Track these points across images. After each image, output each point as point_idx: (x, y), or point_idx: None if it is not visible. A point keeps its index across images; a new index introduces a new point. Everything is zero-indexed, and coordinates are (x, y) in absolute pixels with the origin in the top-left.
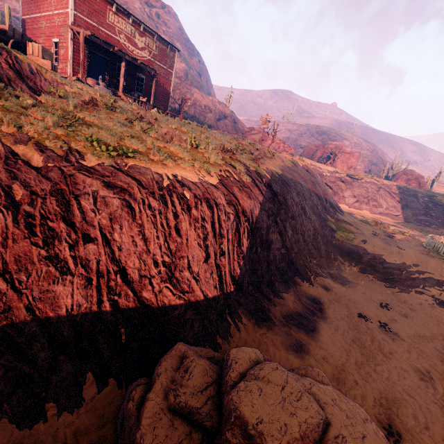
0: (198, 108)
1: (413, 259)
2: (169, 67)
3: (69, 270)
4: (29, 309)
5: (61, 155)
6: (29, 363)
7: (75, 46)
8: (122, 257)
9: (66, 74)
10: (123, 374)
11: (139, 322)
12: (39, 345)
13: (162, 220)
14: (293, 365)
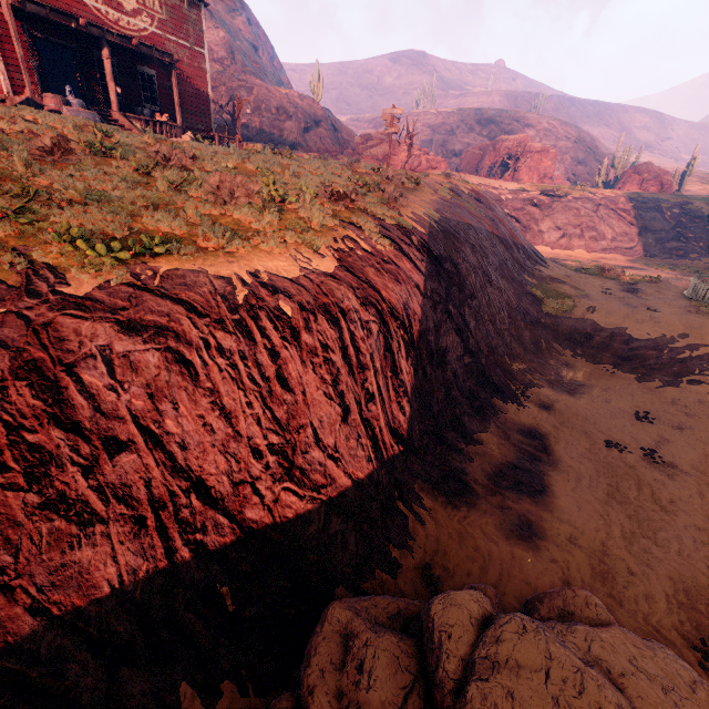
0: (266, 115)
1: (677, 327)
2: (196, 43)
3: (95, 514)
4: (36, 610)
5: (15, 283)
6: (66, 707)
7: (1, 29)
8: (191, 460)
9: (1, 94)
10: (245, 668)
11: (251, 566)
12: (76, 666)
13: (251, 371)
14: (524, 567)
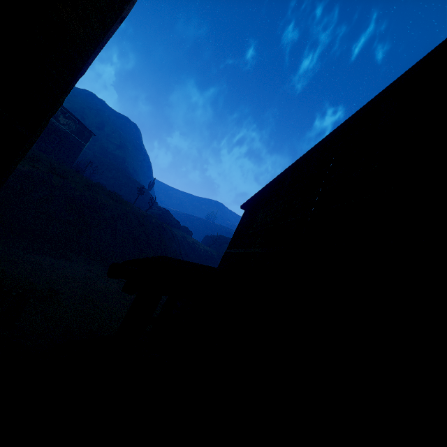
0: (118, 182)
1: None
2: (84, 141)
3: None
4: None
5: None
6: None
7: None
8: None
9: None
10: None
11: None
12: None
13: None
14: None
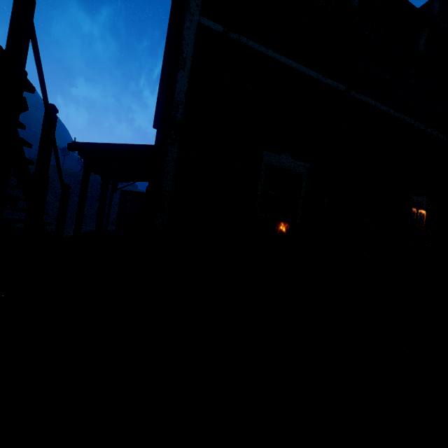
0: (34, 151)
1: None
2: None
3: None
4: None
5: None
6: None
7: None
8: None
9: None
10: None
11: None
12: None
13: None
14: None
